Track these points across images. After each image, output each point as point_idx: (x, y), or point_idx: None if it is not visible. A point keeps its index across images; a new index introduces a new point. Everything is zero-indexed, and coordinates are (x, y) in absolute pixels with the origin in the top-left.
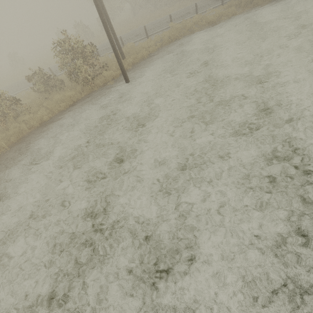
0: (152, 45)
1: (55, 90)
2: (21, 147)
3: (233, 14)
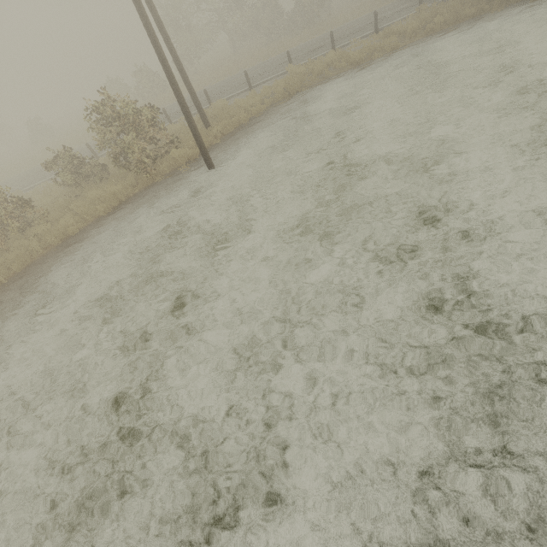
0: (257, 103)
1: (93, 182)
2: (27, 282)
3: (393, 49)
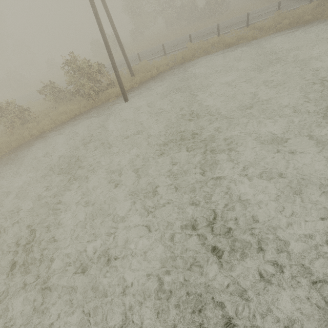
0: (165, 64)
1: (65, 101)
2: (17, 154)
3: (253, 38)
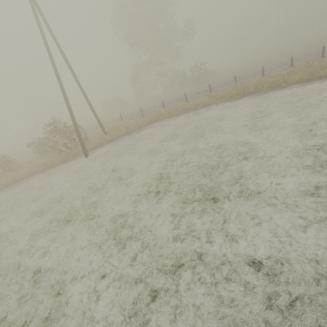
0: (136, 124)
1: (50, 153)
2: None
3: (207, 105)
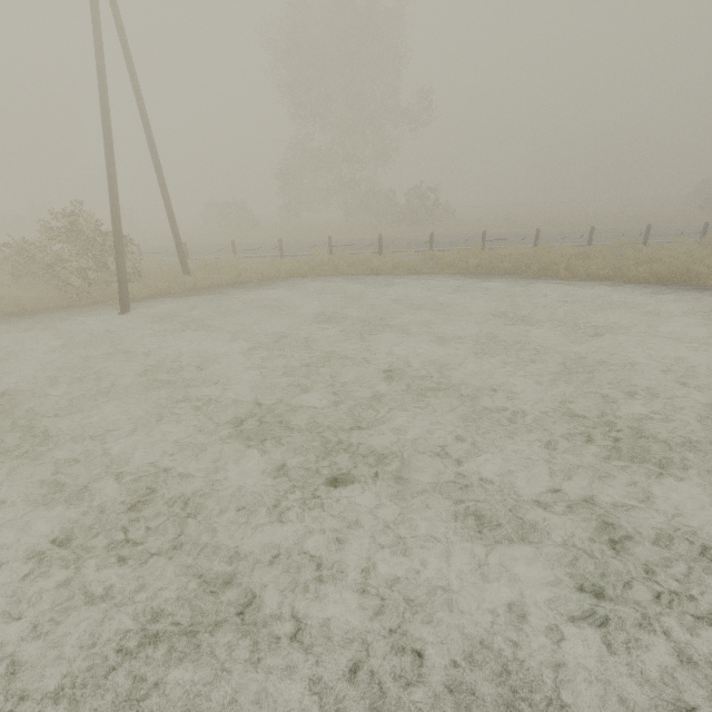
0: (261, 271)
1: (40, 281)
2: None
3: (417, 271)
